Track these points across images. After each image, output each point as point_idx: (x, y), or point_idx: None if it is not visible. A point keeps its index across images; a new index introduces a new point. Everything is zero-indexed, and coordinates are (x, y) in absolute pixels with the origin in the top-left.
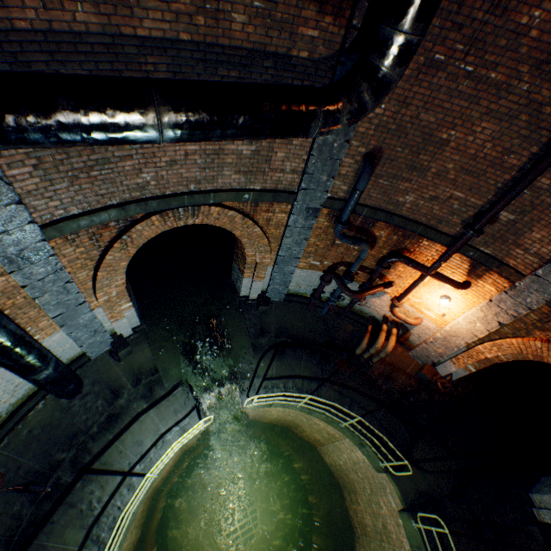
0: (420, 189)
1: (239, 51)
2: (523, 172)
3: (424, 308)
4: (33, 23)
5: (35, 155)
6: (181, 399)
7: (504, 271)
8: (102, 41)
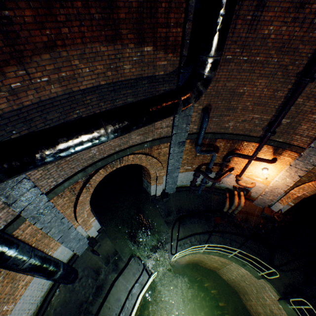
0: (235, 118)
1: (130, 80)
2: (287, 98)
3: (255, 177)
4: (32, 101)
5: None
6: (134, 266)
7: (292, 148)
8: (64, 97)
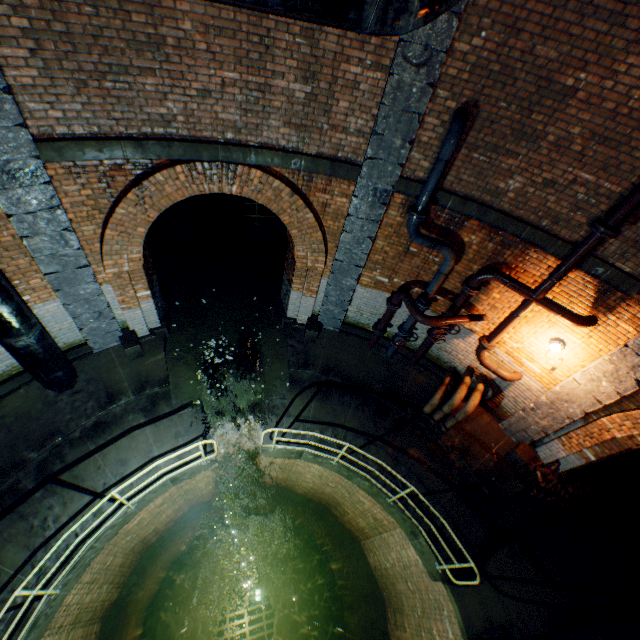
0: (530, 169)
1: None
2: None
3: (526, 358)
4: None
5: (33, 35)
6: (187, 422)
7: None
8: None
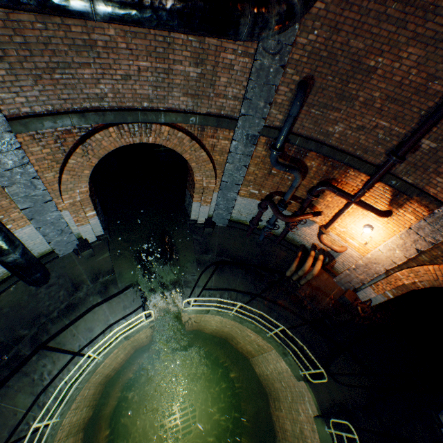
0: (348, 119)
1: None
2: None
3: (349, 237)
4: None
5: (0, 46)
6: (130, 298)
7: (423, 199)
8: None
